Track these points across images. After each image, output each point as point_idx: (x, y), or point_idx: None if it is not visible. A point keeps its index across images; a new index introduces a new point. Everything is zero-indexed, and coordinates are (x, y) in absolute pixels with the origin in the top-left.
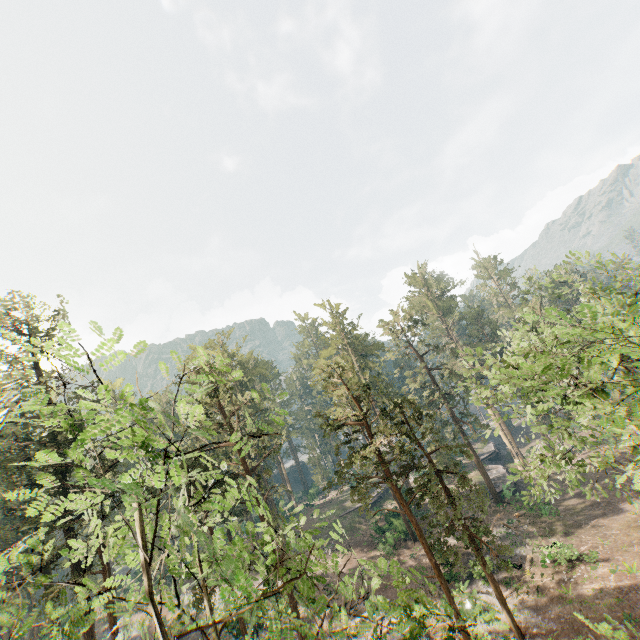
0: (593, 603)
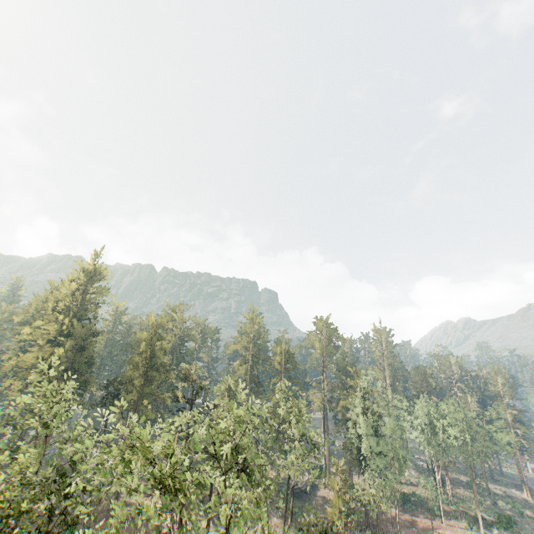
0: None
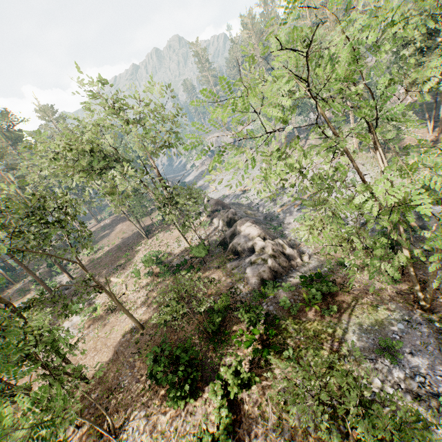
0: (101, 257)
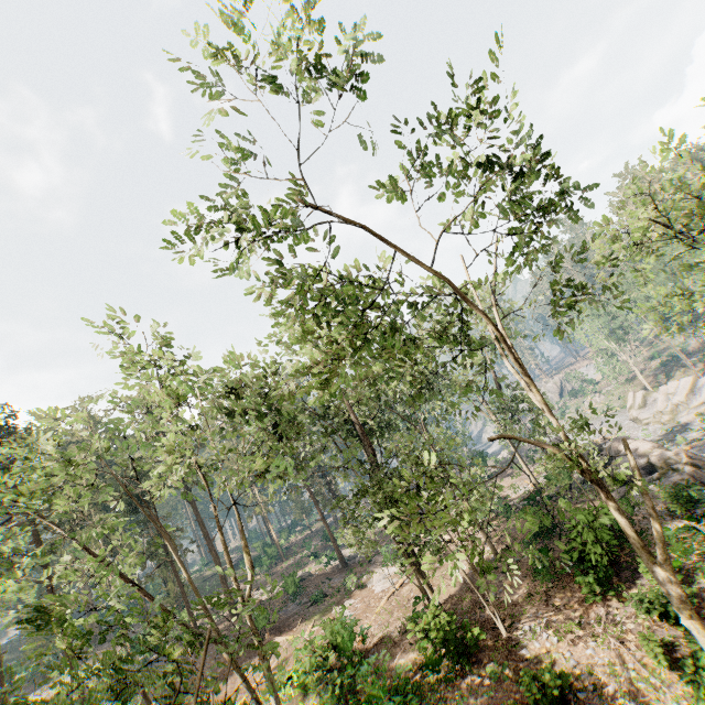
0: None
